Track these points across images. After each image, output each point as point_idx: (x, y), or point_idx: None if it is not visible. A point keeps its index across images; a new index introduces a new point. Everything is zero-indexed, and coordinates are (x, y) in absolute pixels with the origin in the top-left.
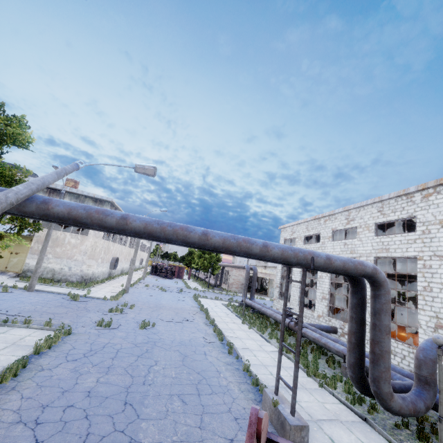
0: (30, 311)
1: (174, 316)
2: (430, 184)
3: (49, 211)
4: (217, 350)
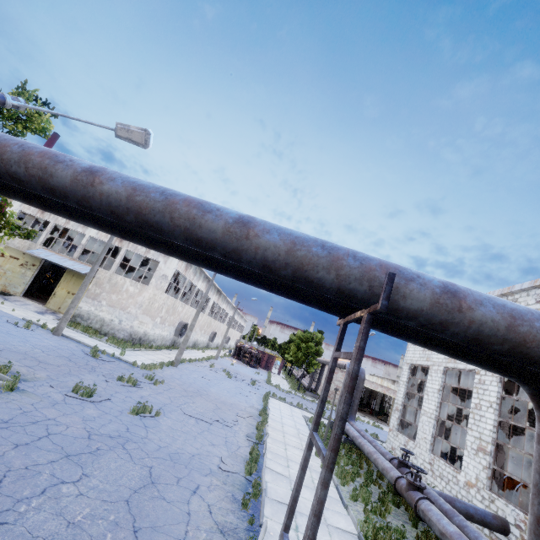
0: (17, 352)
1: (207, 411)
2: None
3: None
4: (226, 491)
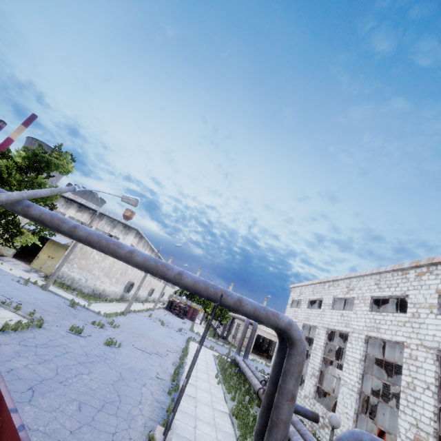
0: (29, 303)
1: (148, 347)
2: (423, 262)
3: (28, 212)
4: (160, 387)
